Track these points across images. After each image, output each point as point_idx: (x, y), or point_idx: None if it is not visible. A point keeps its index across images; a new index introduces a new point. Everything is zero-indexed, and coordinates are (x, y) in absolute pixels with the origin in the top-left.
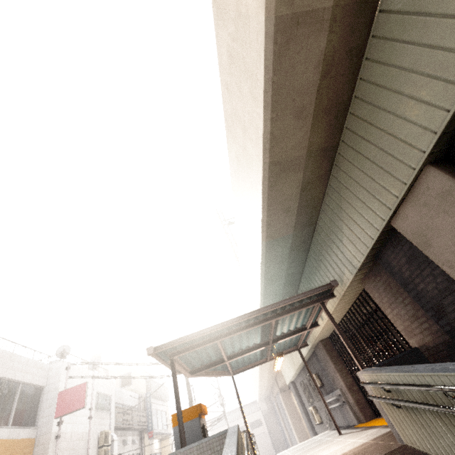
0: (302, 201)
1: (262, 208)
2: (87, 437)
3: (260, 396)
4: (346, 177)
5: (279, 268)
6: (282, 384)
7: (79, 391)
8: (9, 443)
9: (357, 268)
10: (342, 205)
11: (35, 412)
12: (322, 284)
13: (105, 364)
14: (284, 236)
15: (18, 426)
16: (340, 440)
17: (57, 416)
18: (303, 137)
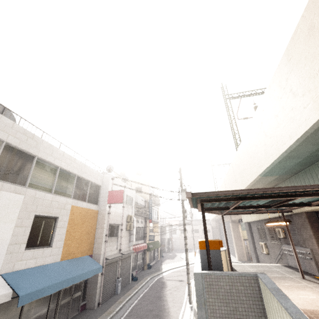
0: None
1: None
2: (122, 216)
3: (214, 218)
4: None
5: (309, 149)
6: (235, 219)
7: (120, 193)
8: (87, 210)
9: None
10: None
11: (97, 198)
12: None
13: (133, 182)
14: None
15: (90, 203)
16: (310, 287)
17: (108, 203)
18: None
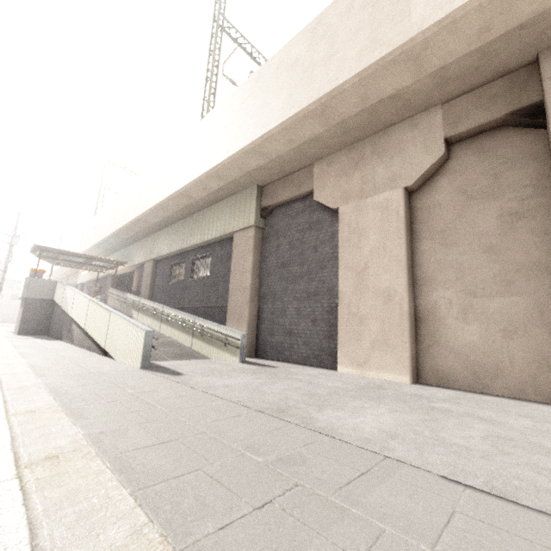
0: (134, 236)
1: (117, 230)
2: None
3: None
4: (148, 243)
5: (113, 242)
6: (72, 282)
7: None
8: None
9: (135, 265)
10: (143, 247)
11: None
12: (126, 259)
13: None
14: (122, 238)
15: None
16: None
17: None
18: (140, 229)
